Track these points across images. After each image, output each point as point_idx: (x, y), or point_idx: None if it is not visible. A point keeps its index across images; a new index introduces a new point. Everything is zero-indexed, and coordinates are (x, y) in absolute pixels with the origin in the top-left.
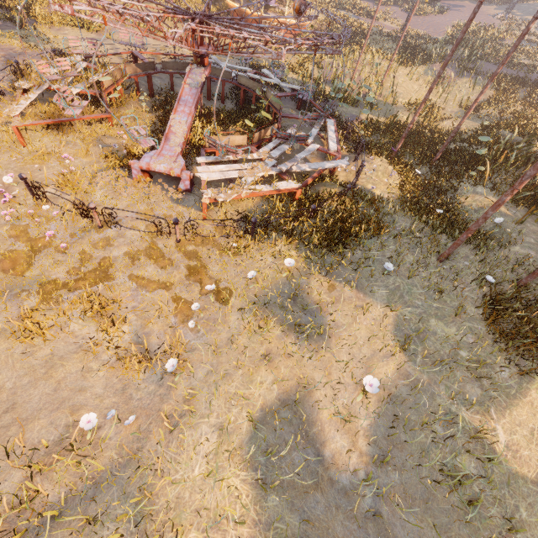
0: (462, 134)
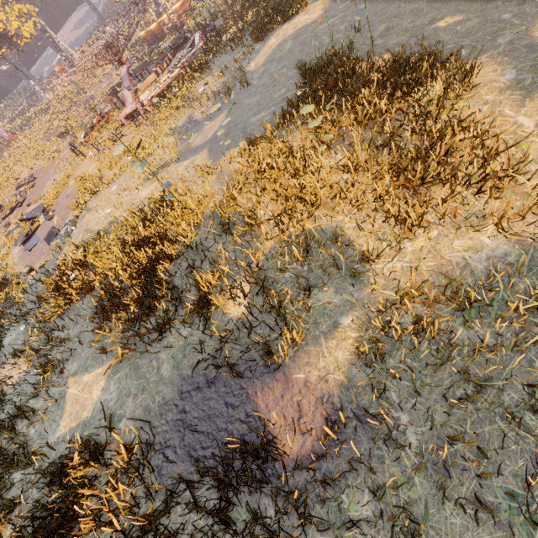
0: None
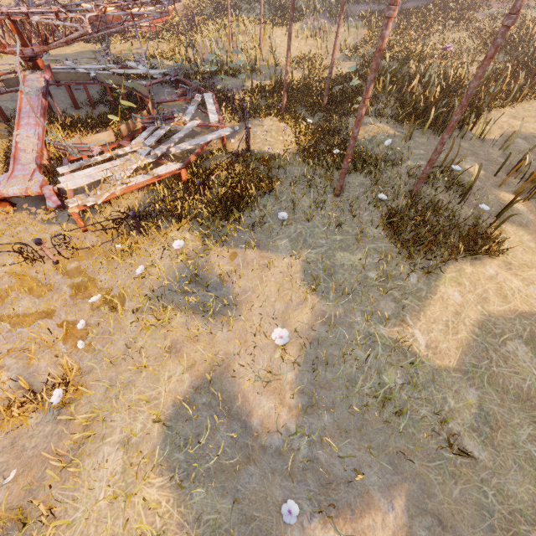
0: (348, 75)
